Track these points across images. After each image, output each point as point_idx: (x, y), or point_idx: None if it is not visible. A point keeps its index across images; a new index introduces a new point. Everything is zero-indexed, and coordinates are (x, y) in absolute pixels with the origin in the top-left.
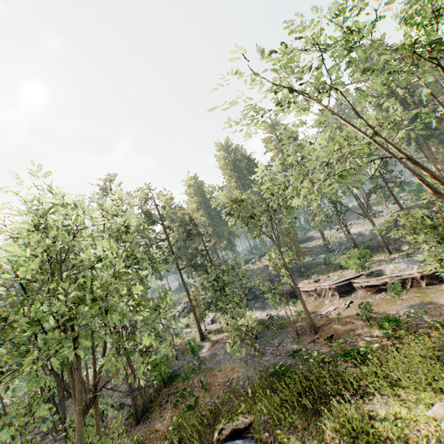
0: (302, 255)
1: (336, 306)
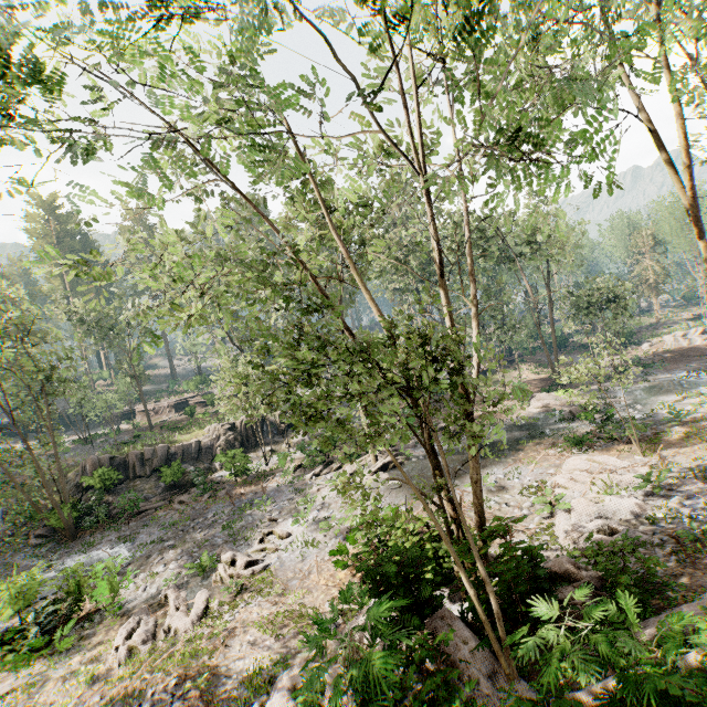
0: (145, 379)
1: (172, 417)
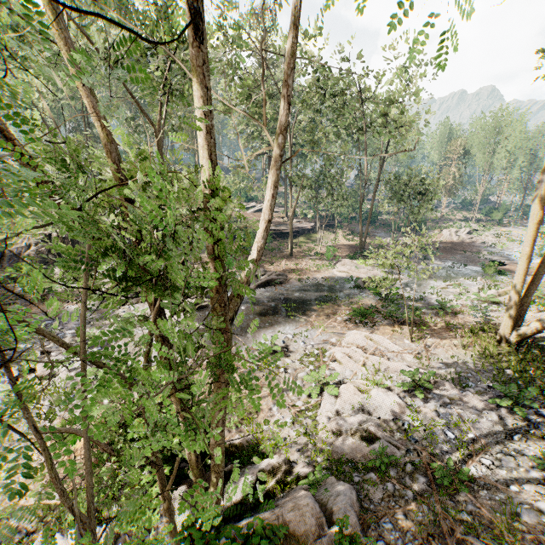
0: None
1: None
